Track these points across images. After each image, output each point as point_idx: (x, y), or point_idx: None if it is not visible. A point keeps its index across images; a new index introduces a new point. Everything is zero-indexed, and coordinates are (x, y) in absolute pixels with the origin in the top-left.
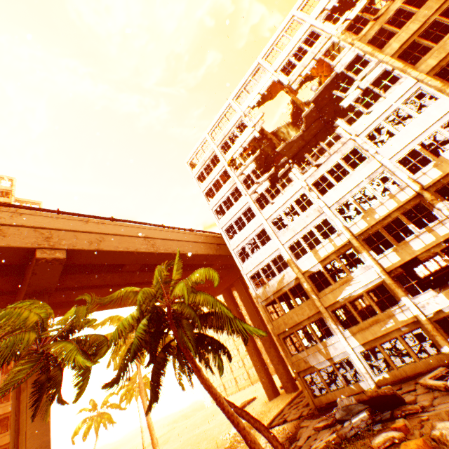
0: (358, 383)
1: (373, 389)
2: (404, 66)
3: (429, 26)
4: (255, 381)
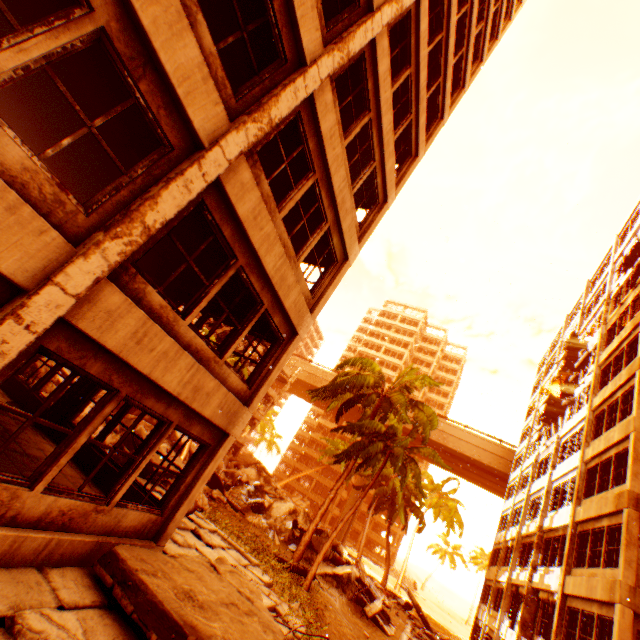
0: None
1: None
2: (591, 387)
3: (621, 351)
4: None
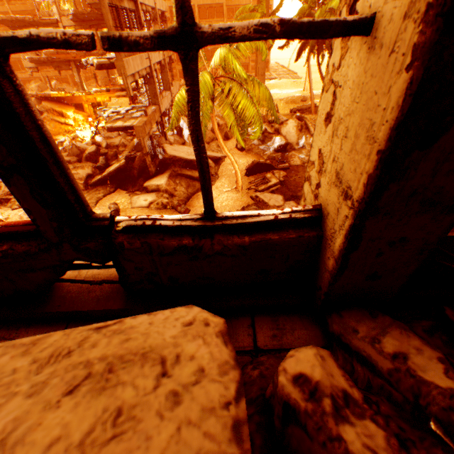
0: None
1: None
2: None
3: None
4: None
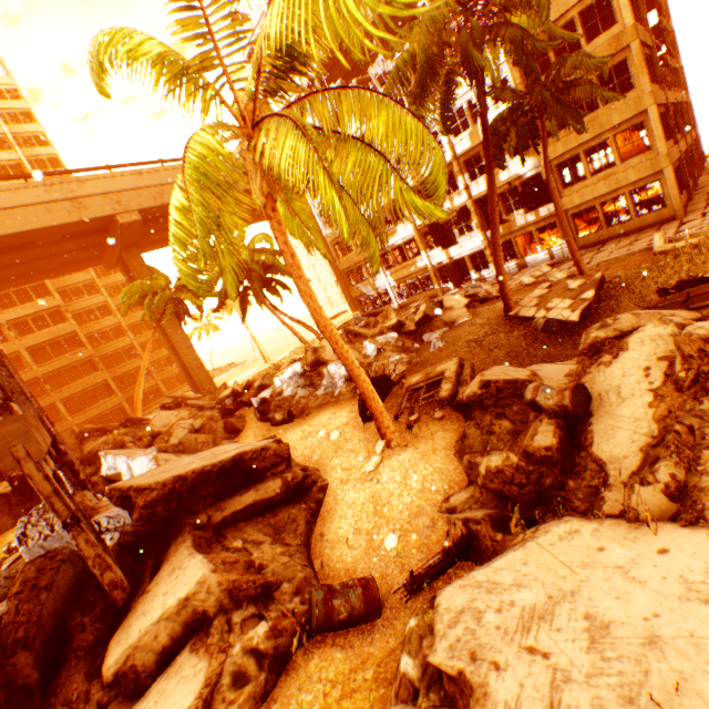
0: (390, 305)
1: (397, 308)
2: None
3: None
4: None
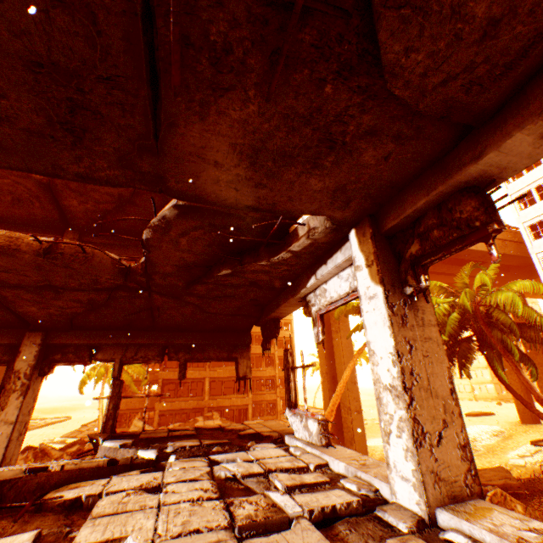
0: None
1: None
2: None
3: None
4: (480, 398)
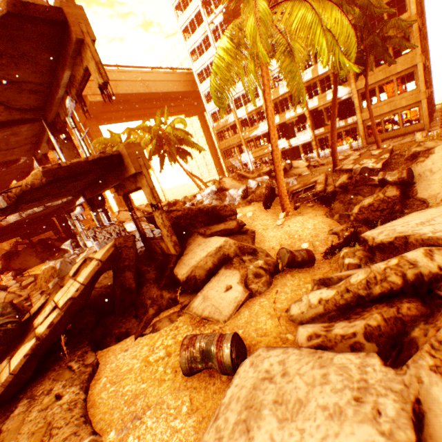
0: None
1: None
2: None
3: None
4: None
